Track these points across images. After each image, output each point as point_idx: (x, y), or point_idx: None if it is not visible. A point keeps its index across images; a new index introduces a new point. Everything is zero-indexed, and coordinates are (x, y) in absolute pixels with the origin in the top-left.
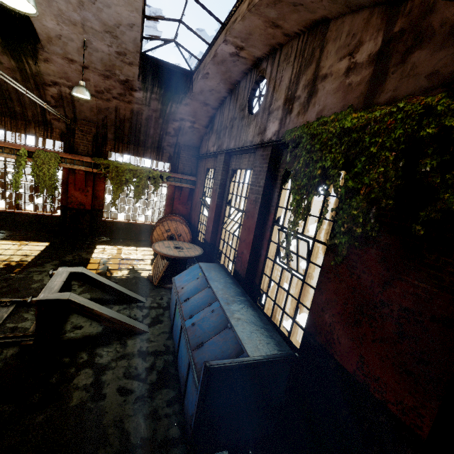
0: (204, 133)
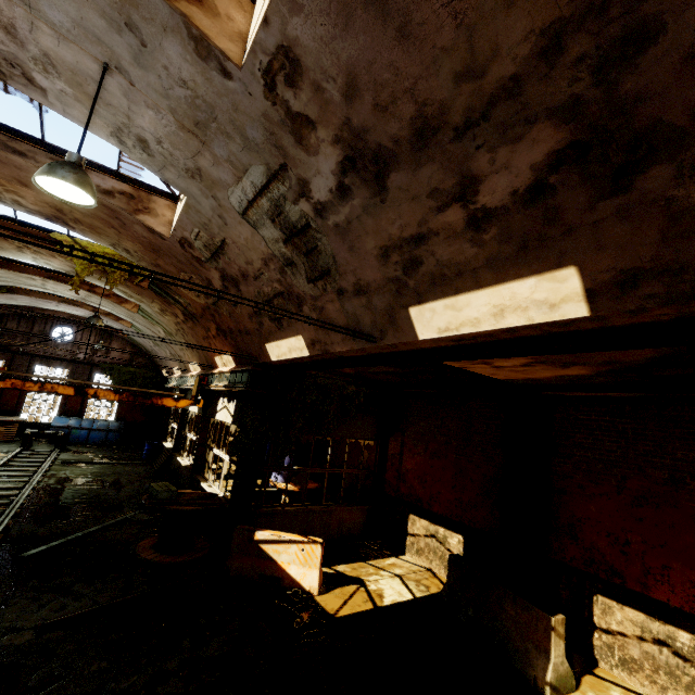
0: None
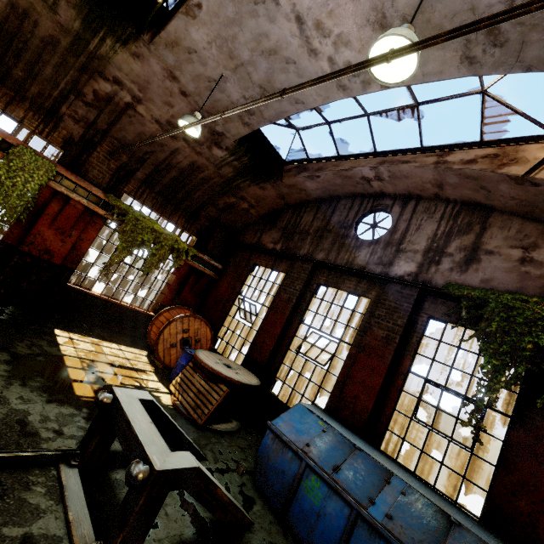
0: (254, 221)
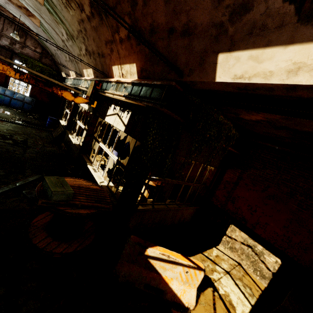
0: None
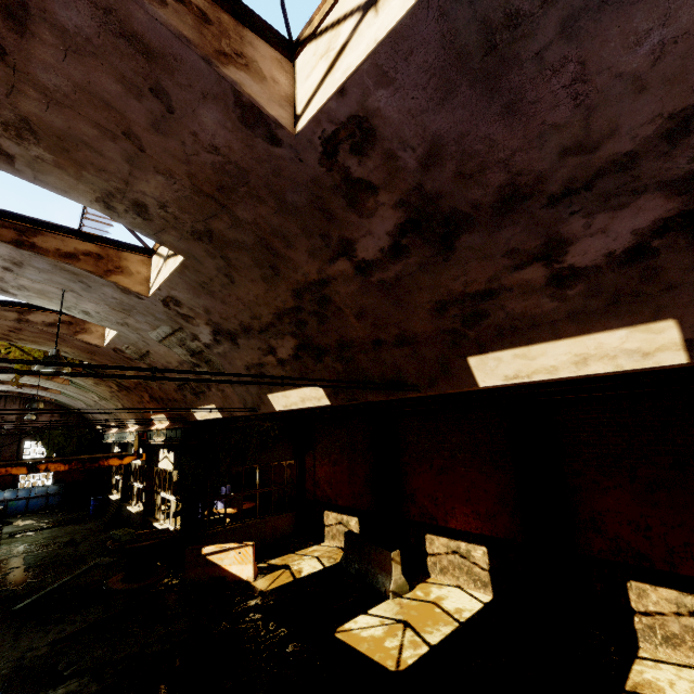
0: None
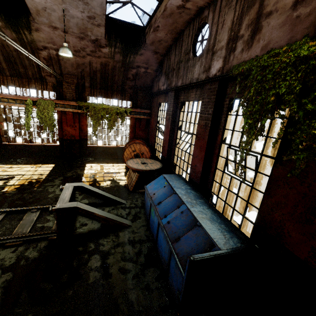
0: (155, 75)
